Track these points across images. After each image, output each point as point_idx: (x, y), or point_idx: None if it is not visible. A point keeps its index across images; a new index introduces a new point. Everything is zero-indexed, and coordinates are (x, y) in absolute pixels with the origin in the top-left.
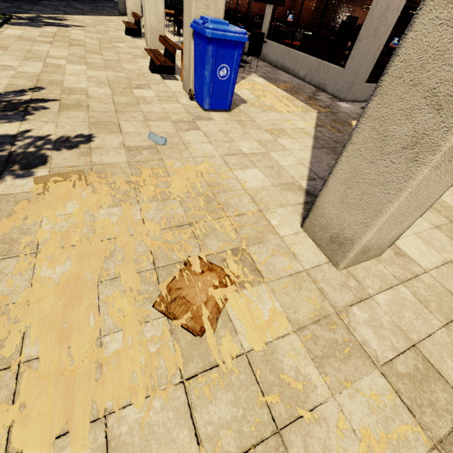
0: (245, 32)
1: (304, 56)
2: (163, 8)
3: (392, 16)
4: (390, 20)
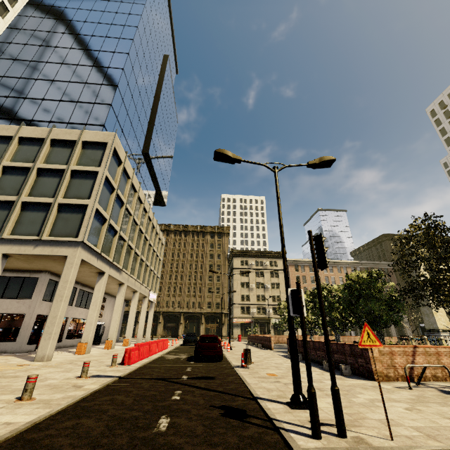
0: None
1: None
2: None
3: (32, 324)
4: (31, 325)
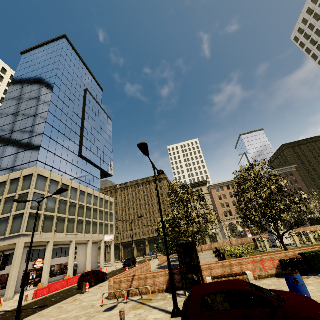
0: None
1: (3, 290)
2: None
3: (21, 277)
4: (21, 277)
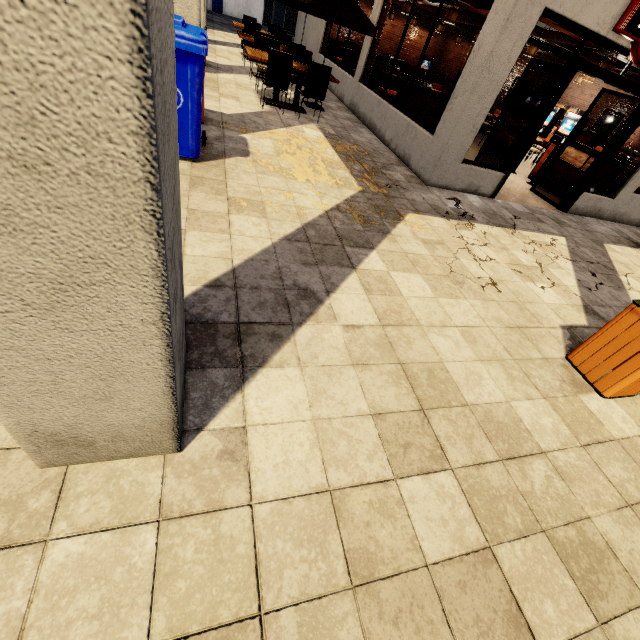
0: (199, 39)
1: (394, 111)
2: (202, 13)
3: (500, 68)
4: (497, 74)
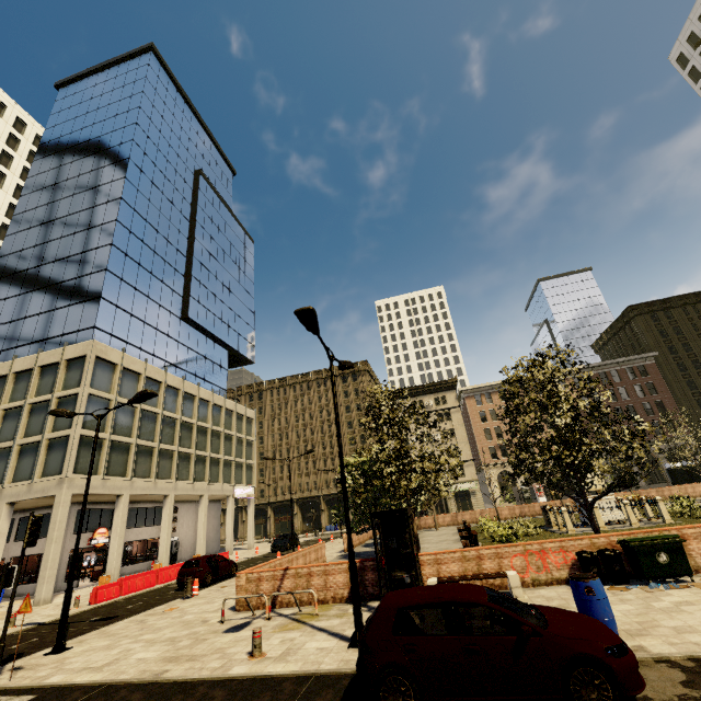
0: None
1: (32, 585)
2: None
3: (66, 561)
4: (65, 562)
